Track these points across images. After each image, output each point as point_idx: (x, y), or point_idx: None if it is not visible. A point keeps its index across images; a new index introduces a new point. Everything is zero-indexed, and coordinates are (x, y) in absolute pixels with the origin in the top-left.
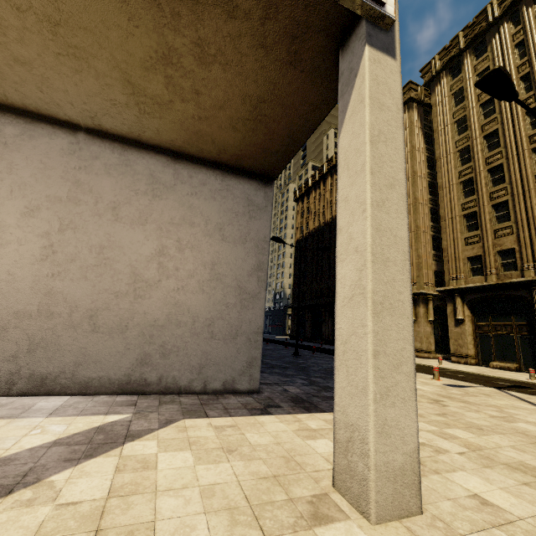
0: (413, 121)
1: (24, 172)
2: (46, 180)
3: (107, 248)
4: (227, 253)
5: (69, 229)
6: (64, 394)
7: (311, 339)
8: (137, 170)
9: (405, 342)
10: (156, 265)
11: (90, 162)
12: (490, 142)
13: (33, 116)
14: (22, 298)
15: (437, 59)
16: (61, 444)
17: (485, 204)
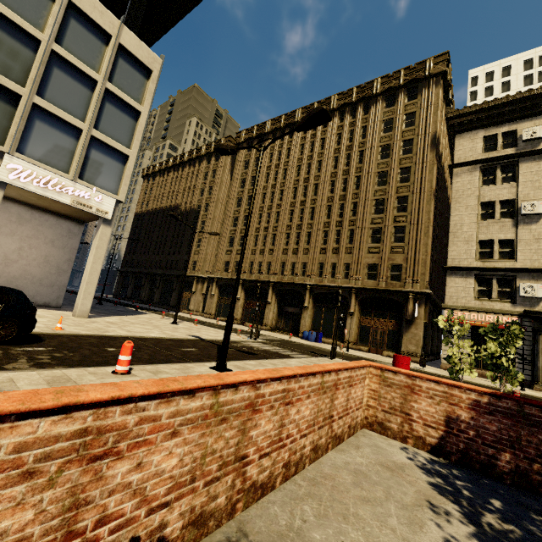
0: (227, 164)
1: None
2: None
3: None
4: (54, 252)
5: None
6: None
7: (131, 299)
8: (12, 211)
9: (93, 290)
10: (17, 254)
11: None
12: (249, 201)
13: None
14: None
15: (244, 133)
16: None
17: (238, 235)
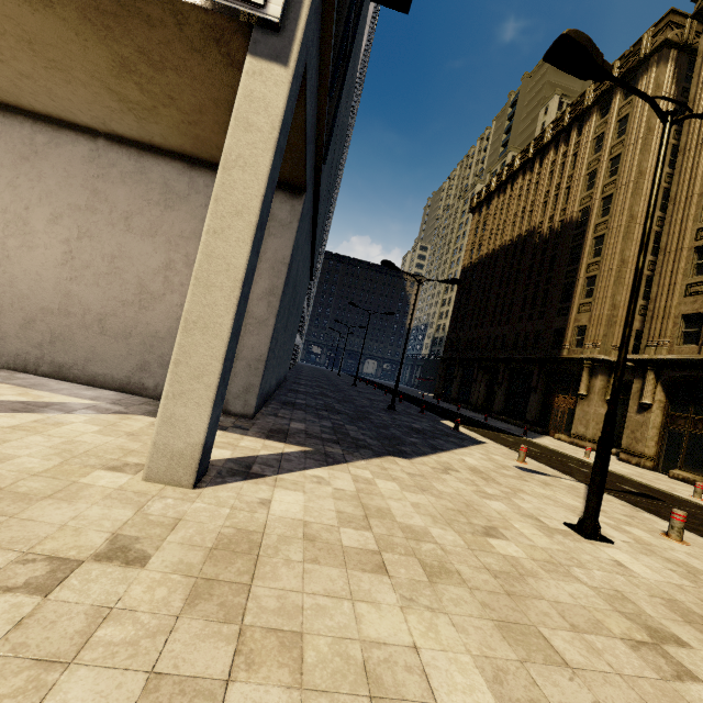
0: (661, 84)
1: (51, 181)
2: (69, 188)
3: (118, 258)
4: None
5: (86, 237)
6: (77, 382)
7: (457, 402)
8: (152, 178)
9: (214, 359)
10: (162, 279)
11: (108, 170)
12: None
13: (60, 123)
14: (47, 297)
15: None
16: (24, 403)
17: None
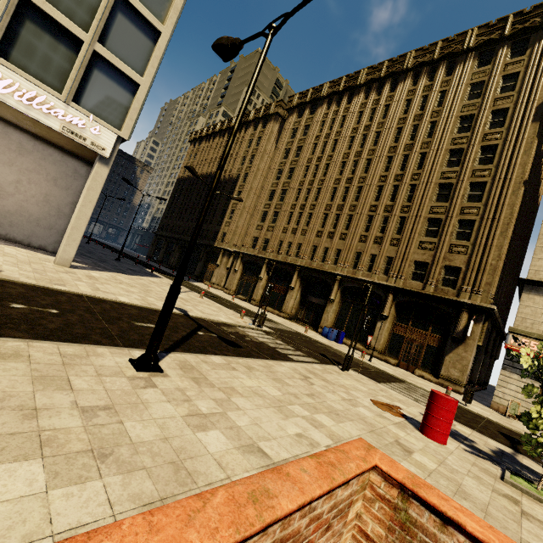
0: (273, 131)
1: None
2: None
3: None
4: (56, 192)
5: None
6: None
7: (161, 263)
8: (12, 138)
9: (79, 237)
10: (14, 187)
11: None
12: (290, 174)
13: None
14: None
15: (297, 97)
16: None
17: (272, 209)
